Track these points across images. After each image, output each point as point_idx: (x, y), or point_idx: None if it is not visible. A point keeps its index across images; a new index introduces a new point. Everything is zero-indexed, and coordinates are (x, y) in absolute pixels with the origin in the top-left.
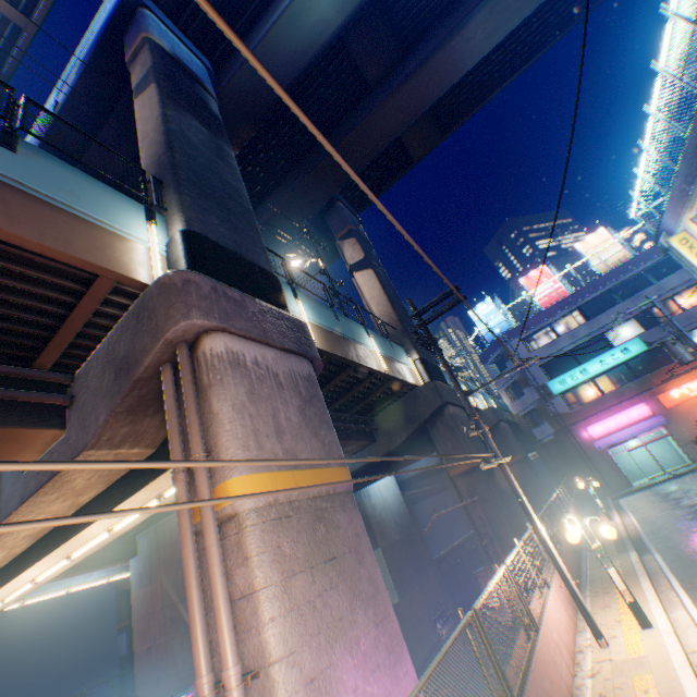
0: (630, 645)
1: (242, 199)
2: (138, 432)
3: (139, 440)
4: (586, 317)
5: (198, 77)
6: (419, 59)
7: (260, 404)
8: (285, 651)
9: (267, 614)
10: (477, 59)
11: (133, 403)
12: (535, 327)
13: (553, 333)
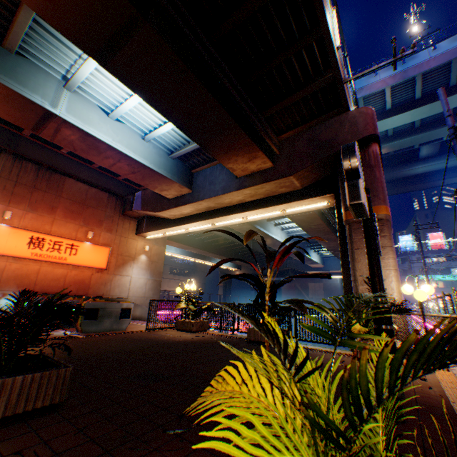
0: None
1: None
2: None
3: None
4: (446, 259)
5: None
6: (436, 179)
7: None
8: None
9: None
10: (455, 182)
11: None
12: (424, 254)
13: (430, 260)
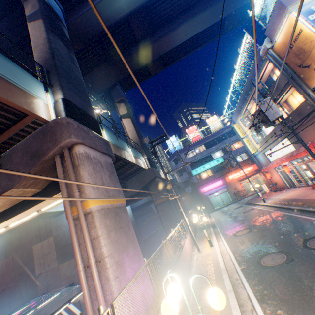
0: (207, 251)
1: (82, 84)
2: (37, 182)
3: (36, 185)
4: (207, 147)
5: (59, 17)
6: (159, 36)
7: (97, 173)
8: (110, 254)
9: (103, 243)
10: (180, 42)
11: (39, 170)
12: (189, 149)
13: (195, 152)
